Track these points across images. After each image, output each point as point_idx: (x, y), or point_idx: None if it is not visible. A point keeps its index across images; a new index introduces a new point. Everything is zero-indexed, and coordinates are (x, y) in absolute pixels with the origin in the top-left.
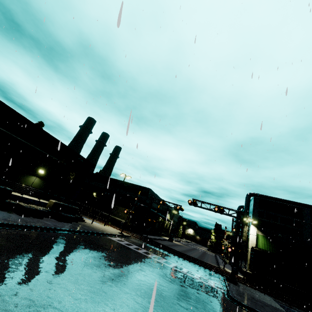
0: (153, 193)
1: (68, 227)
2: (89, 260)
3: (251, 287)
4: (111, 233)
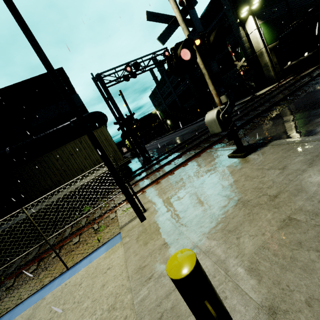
0: None
1: None
2: None
3: None
4: None
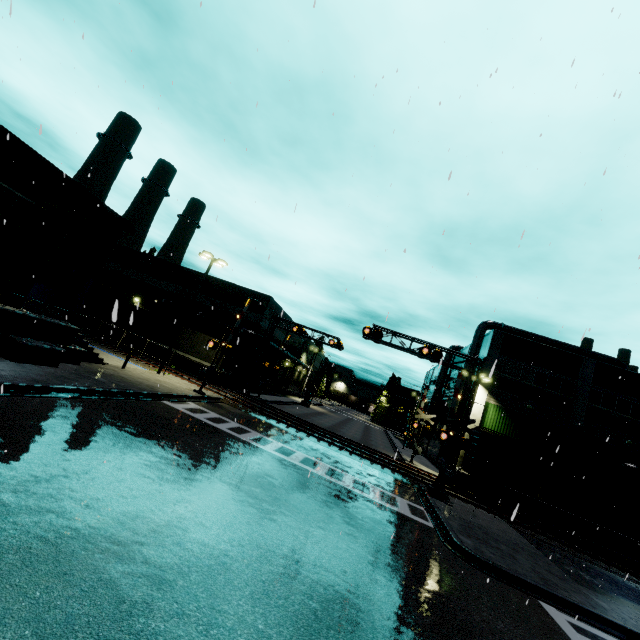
0: (277, 308)
1: (36, 380)
2: (81, 490)
3: (470, 504)
4: (173, 393)
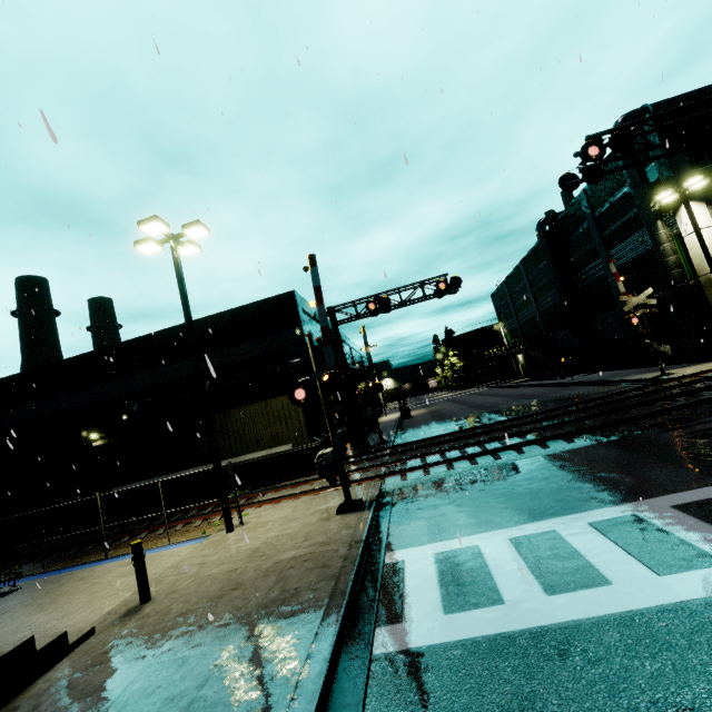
0: (308, 308)
1: None
2: None
3: None
4: (348, 575)
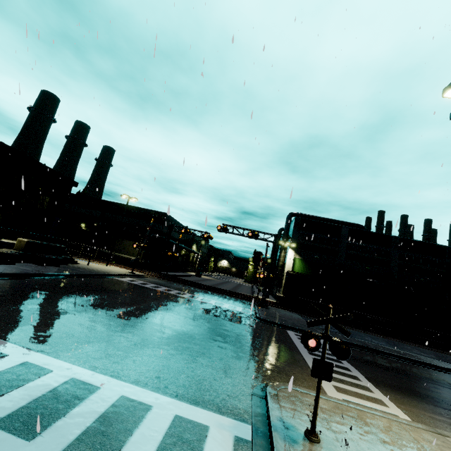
0: (171, 219)
1: (56, 272)
2: (98, 301)
3: (281, 309)
4: (118, 274)
